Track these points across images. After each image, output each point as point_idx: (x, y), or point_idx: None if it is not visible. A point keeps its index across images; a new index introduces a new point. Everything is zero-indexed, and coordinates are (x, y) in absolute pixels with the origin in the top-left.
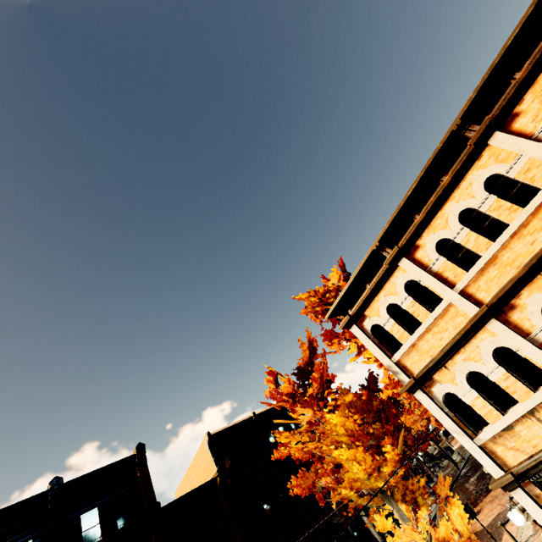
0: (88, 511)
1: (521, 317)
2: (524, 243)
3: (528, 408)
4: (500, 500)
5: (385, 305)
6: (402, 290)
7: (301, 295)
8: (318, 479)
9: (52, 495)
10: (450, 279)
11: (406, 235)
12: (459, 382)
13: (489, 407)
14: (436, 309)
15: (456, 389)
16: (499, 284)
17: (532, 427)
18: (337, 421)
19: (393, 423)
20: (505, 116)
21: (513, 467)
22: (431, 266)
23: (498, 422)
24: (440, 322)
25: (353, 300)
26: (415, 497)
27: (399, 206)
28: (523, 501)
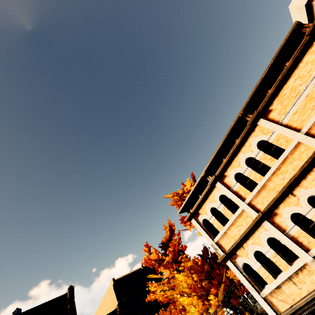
0: None
1: (280, 220)
2: (279, 178)
3: (287, 275)
4: None
5: (209, 208)
6: (218, 200)
7: (168, 195)
8: None
9: None
10: (243, 196)
11: (218, 169)
12: (250, 257)
13: (267, 273)
14: (236, 212)
15: (249, 261)
16: (268, 201)
17: (291, 287)
18: (182, 278)
19: (217, 279)
20: (265, 111)
21: (282, 313)
22: (232, 187)
23: (272, 283)
24: (239, 220)
25: (192, 203)
26: None
27: (214, 153)
28: None
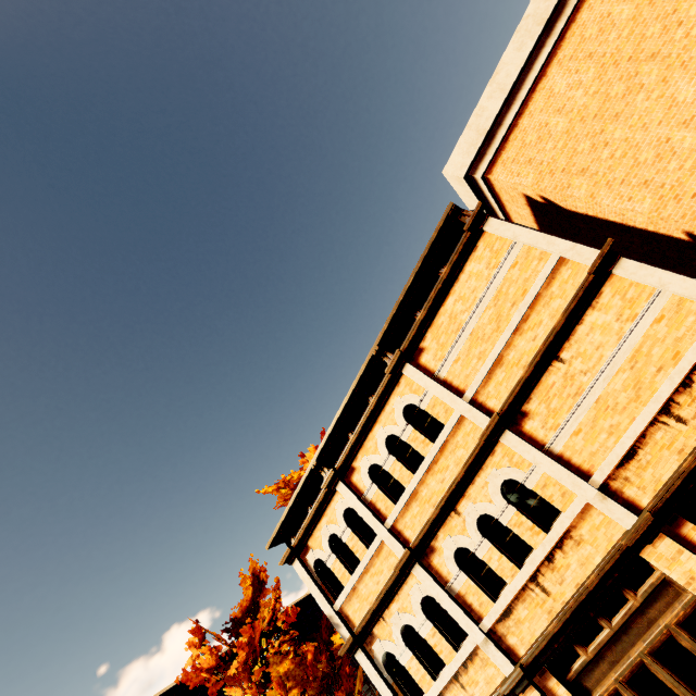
0: None
1: (440, 561)
2: (437, 480)
3: (452, 672)
4: None
5: (327, 535)
6: (342, 518)
7: (267, 488)
8: None
9: None
10: (383, 511)
11: (341, 455)
12: (396, 638)
13: (422, 671)
14: (371, 546)
15: (393, 648)
16: (421, 523)
17: (458, 695)
18: None
19: (345, 688)
20: (413, 349)
21: None
22: (366, 493)
23: (430, 690)
24: (376, 561)
25: (296, 525)
26: None
27: (332, 423)
28: None
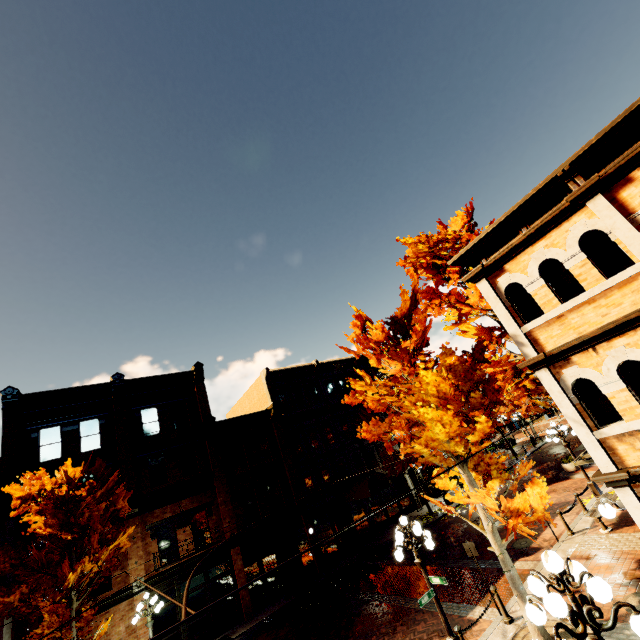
0: (148, 408)
1: None
2: None
3: None
4: (559, 494)
5: (540, 259)
6: (575, 242)
7: (407, 239)
8: (390, 430)
9: (115, 388)
10: None
11: (620, 158)
12: (605, 369)
13: (633, 403)
14: (617, 275)
15: (596, 377)
16: None
17: None
18: (431, 380)
19: (490, 398)
20: None
21: (632, 468)
22: (639, 213)
23: (638, 420)
24: (615, 293)
25: (494, 247)
26: (487, 470)
27: (632, 105)
28: (626, 500)
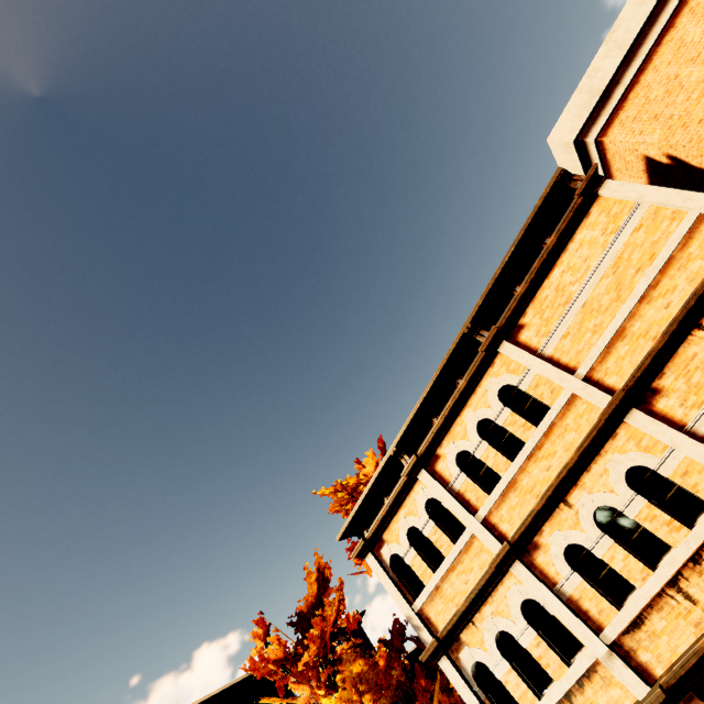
0: None
1: (545, 560)
2: (541, 468)
3: (563, 690)
4: None
5: (405, 528)
6: (423, 510)
7: (324, 490)
8: None
9: None
10: (473, 503)
11: (424, 441)
12: (489, 646)
13: (523, 686)
14: (459, 540)
15: (485, 657)
16: (521, 515)
17: None
18: None
19: (421, 703)
20: (511, 326)
21: None
22: (452, 483)
23: None
24: (465, 558)
25: (370, 517)
26: None
27: (416, 406)
28: None
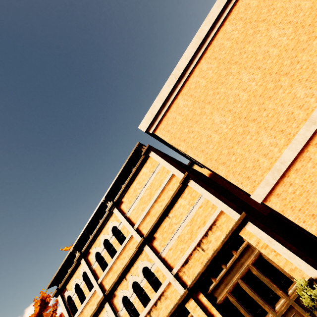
0: None
1: (117, 301)
2: (120, 263)
3: None
4: None
5: (74, 284)
6: (82, 276)
7: (66, 248)
8: None
9: None
10: (98, 275)
11: (85, 246)
12: None
13: None
14: (91, 291)
15: None
16: (112, 282)
17: None
18: None
19: None
20: (119, 201)
21: None
22: (92, 265)
23: None
24: (92, 299)
25: (63, 277)
26: None
27: (82, 231)
28: None
